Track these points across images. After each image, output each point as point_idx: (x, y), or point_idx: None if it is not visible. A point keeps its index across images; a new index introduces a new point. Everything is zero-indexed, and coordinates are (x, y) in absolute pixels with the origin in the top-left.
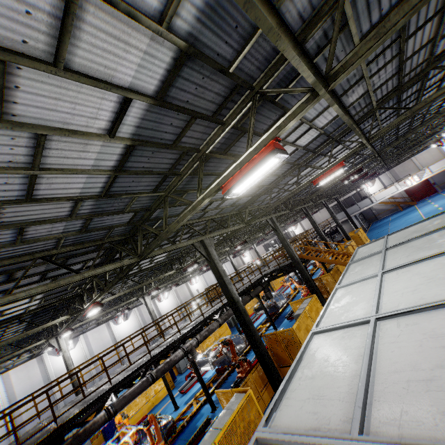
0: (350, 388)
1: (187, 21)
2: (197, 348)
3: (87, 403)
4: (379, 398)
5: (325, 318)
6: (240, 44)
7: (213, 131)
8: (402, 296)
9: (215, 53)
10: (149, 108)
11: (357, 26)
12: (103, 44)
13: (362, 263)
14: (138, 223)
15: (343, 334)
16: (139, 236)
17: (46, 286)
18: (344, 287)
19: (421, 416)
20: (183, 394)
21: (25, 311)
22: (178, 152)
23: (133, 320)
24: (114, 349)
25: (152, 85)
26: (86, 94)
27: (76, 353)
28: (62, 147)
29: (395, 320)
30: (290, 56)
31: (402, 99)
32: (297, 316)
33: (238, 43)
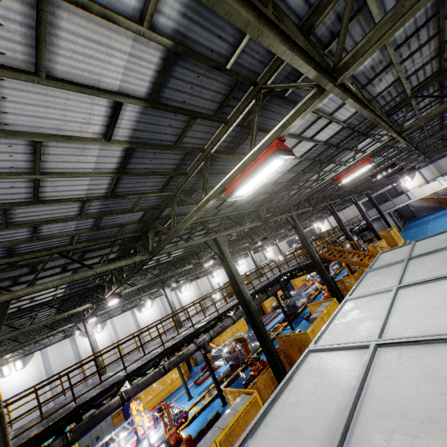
0: (329, 426)
1: (171, 18)
2: (213, 341)
3: (103, 388)
4: (355, 446)
5: (326, 334)
6: (236, 37)
7: (217, 130)
8: (412, 320)
9: (209, 49)
10: (143, 110)
11: (379, 6)
12: (84, 50)
13: (380, 273)
14: (149, 221)
15: (339, 356)
16: (150, 233)
17: (61, 280)
18: (354, 299)
19: None
20: (197, 385)
21: (53, 297)
22: (181, 153)
23: (155, 309)
24: (130, 339)
25: (143, 87)
26: (75, 101)
27: (104, 336)
28: (60, 152)
29: (397, 350)
30: (280, 51)
31: (444, 84)
32: (314, 320)
33: (234, 37)
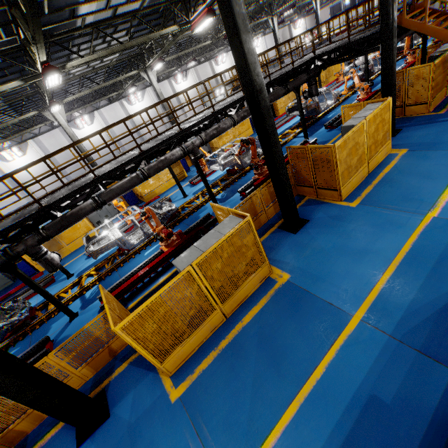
0: None
1: None
2: (212, 143)
3: (71, 190)
4: None
5: None
6: None
7: None
8: None
9: None
10: None
11: None
12: None
13: None
14: None
15: None
16: None
17: None
18: None
19: None
20: (193, 185)
21: None
22: None
23: (148, 102)
24: (87, 137)
25: None
26: None
27: (97, 129)
28: None
29: None
30: None
31: None
32: (347, 129)
33: None
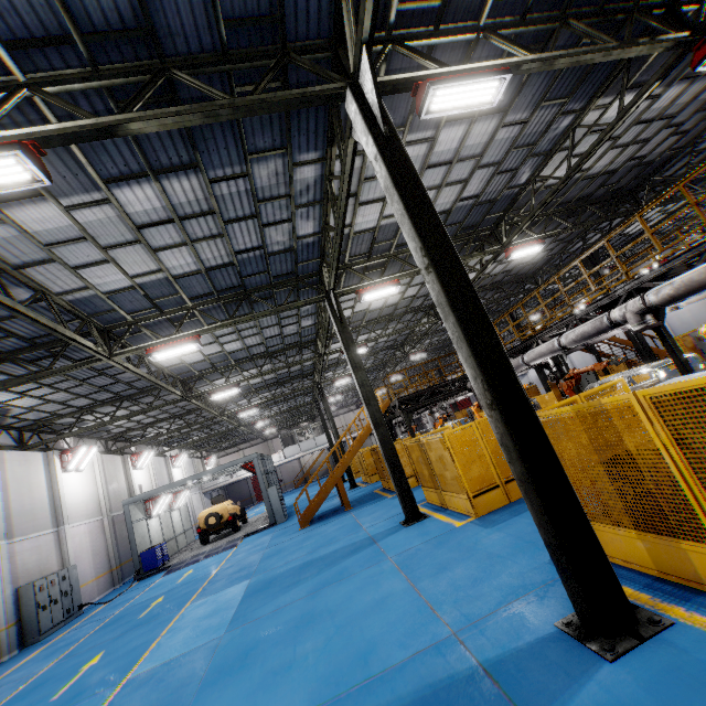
0: None
1: None
2: None
3: None
4: None
5: None
6: None
7: None
8: None
9: None
10: None
11: None
12: None
13: None
14: None
15: None
16: None
17: None
18: None
19: None
20: None
21: None
22: None
23: None
24: None
25: None
26: None
27: None
28: None
29: None
30: None
31: None
32: None
33: None
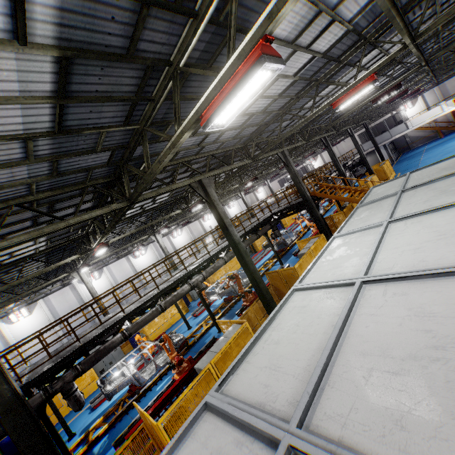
0: (308, 364)
1: None
2: (208, 279)
3: (105, 328)
4: (333, 384)
5: (312, 272)
6: None
7: (183, 31)
8: (401, 255)
9: None
10: None
11: None
12: None
13: (371, 208)
14: (120, 163)
15: (323, 295)
16: (124, 178)
17: (29, 235)
18: (343, 236)
19: (371, 419)
20: (195, 317)
21: (35, 251)
22: (140, 67)
23: (150, 254)
24: (123, 285)
25: None
26: None
27: (103, 282)
28: None
29: (383, 286)
30: None
31: None
32: (301, 255)
33: None
